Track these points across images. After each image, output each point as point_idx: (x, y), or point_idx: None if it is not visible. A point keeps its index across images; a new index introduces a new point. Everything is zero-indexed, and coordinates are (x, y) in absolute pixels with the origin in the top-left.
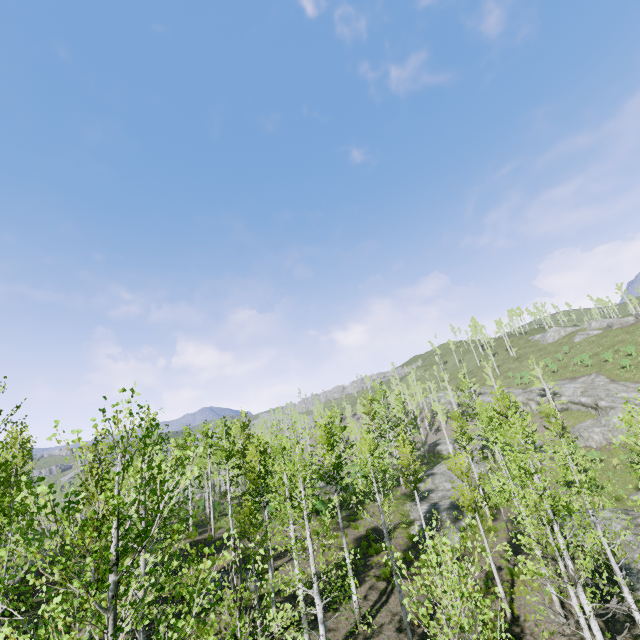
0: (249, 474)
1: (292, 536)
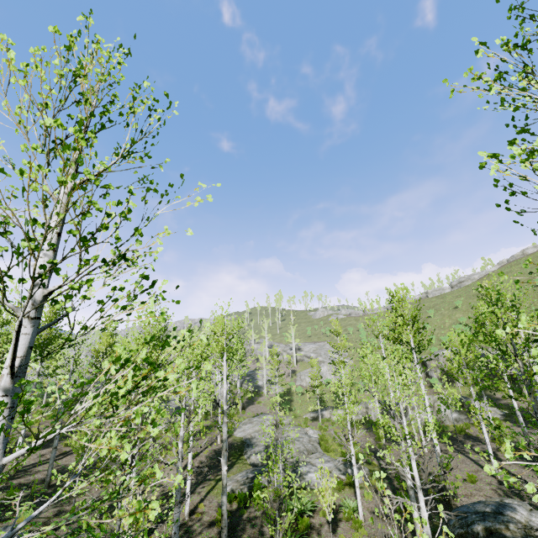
0: None
1: None
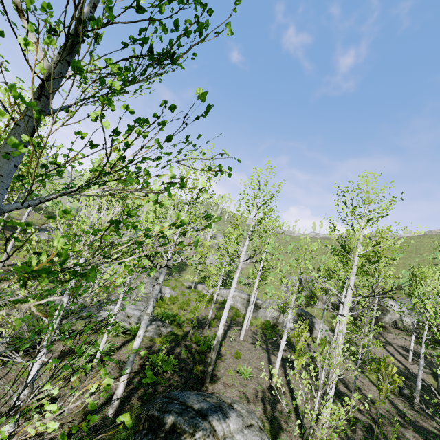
0: None
1: None
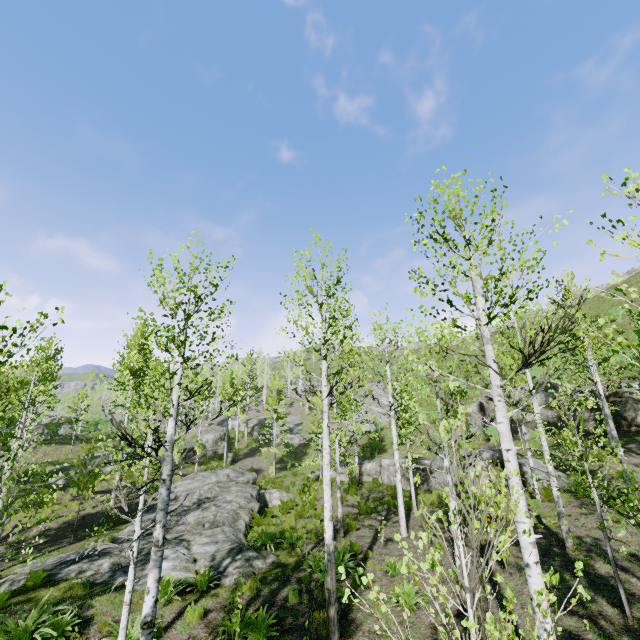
0: None
1: None
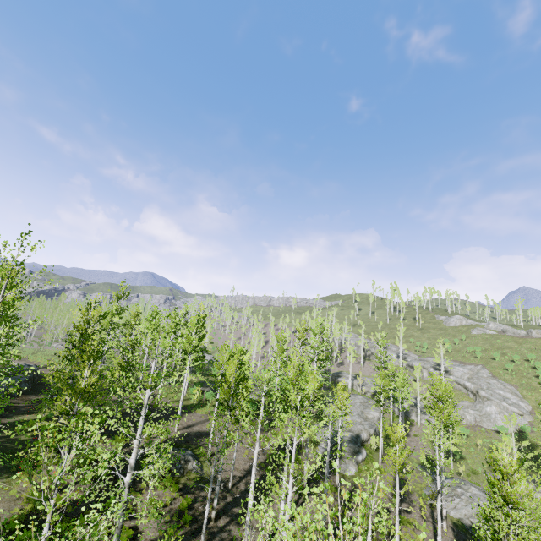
0: (223, 384)
1: (255, 456)
